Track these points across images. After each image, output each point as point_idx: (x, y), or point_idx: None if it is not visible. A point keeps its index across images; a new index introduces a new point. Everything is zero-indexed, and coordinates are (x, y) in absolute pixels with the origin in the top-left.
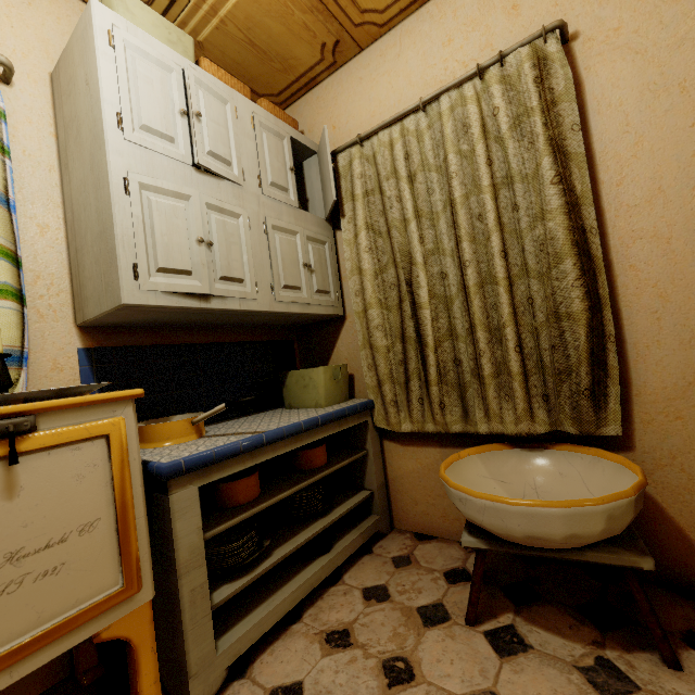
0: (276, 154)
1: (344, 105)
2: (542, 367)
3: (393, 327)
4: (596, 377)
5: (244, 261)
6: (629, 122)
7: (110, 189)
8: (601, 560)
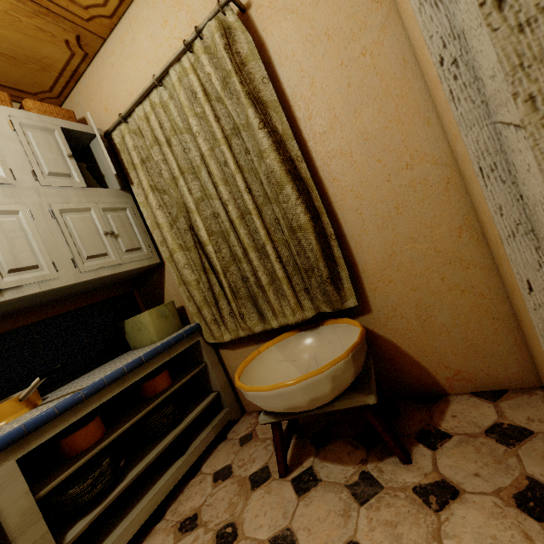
0: (47, 147)
1: (108, 90)
2: (298, 269)
3: (196, 263)
4: (331, 268)
5: (35, 248)
6: (302, 68)
7: None
8: (344, 407)
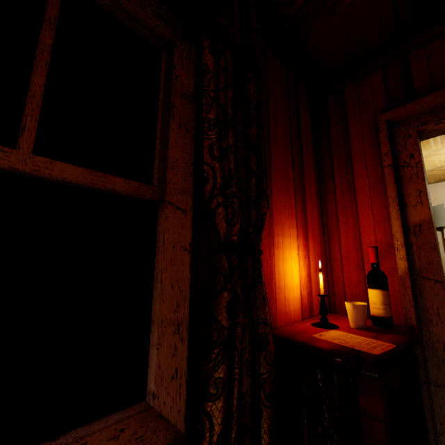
0: None
1: (441, 193)
2: None
3: None
4: None
5: None
6: None
7: None
8: None
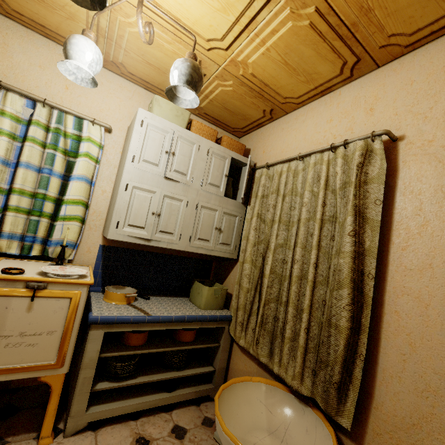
0: (218, 168)
1: (271, 141)
2: (318, 350)
3: (254, 279)
4: (344, 378)
5: (178, 223)
6: (421, 208)
7: (119, 188)
8: None
